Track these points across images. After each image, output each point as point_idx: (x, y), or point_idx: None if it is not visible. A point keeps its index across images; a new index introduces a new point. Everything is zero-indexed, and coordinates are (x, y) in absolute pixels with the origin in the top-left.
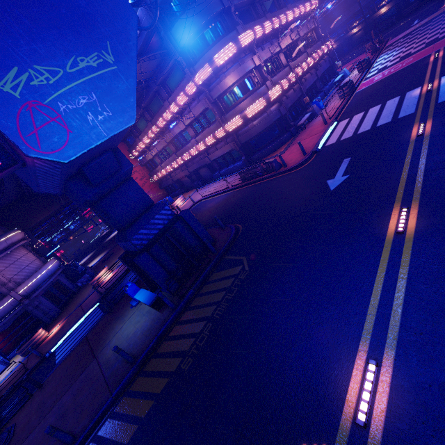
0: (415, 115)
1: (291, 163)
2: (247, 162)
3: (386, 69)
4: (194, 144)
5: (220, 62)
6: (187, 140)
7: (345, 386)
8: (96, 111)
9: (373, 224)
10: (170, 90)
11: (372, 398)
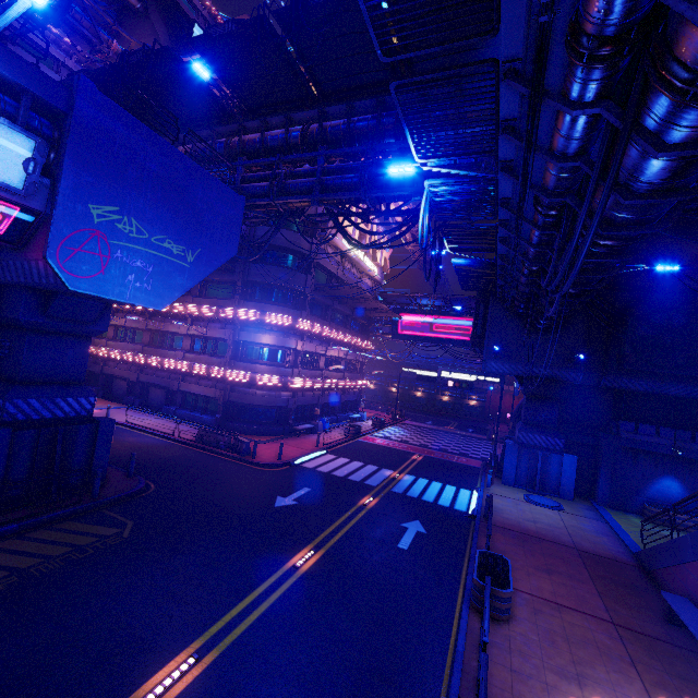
0: (374, 488)
1: (262, 458)
2: (219, 424)
3: (389, 440)
4: (178, 357)
5: (270, 320)
6: (174, 346)
7: (153, 673)
8: (140, 278)
9: (283, 552)
10: (205, 293)
11: (171, 685)
